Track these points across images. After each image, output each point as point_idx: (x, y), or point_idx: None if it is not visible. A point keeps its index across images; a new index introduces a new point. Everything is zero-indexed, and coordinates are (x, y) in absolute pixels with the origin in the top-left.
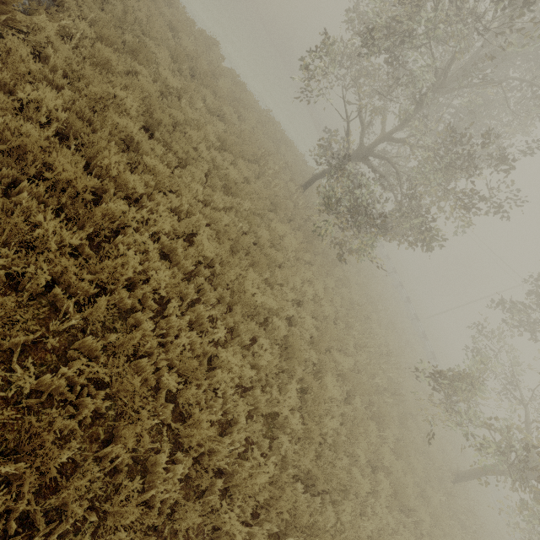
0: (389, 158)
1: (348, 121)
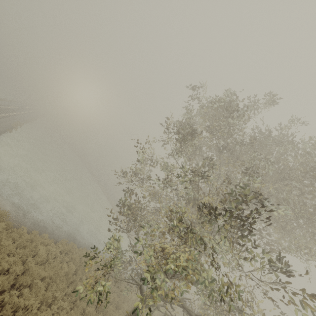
0: (181, 300)
1: (140, 284)
